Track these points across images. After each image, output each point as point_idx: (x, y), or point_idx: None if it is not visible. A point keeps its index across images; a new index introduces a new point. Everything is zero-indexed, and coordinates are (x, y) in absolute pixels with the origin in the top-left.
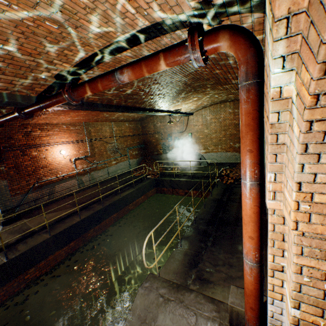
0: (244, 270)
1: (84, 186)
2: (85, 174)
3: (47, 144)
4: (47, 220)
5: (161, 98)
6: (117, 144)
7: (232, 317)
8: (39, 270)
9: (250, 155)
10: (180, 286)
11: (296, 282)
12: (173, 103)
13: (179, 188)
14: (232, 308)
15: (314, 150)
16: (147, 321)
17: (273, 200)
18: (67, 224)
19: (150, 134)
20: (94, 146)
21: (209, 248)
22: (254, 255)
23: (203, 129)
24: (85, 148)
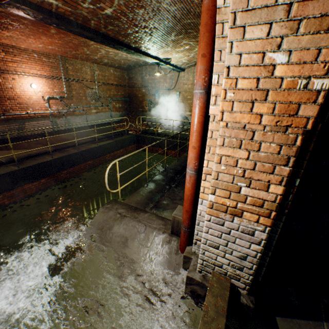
0: (186, 180)
1: (59, 130)
2: (61, 118)
3: (13, 72)
4: (16, 155)
5: (148, 34)
6: (99, 91)
7: (173, 225)
8: (7, 199)
9: (204, 61)
10: (137, 208)
11: (215, 172)
12: (162, 47)
13: (159, 146)
14: (175, 218)
15: (240, 22)
16: (104, 229)
17: (214, 106)
18: (38, 161)
19: (137, 87)
20: (72, 88)
21: (171, 188)
22: (194, 164)
23: (192, 89)
24: (61, 88)
